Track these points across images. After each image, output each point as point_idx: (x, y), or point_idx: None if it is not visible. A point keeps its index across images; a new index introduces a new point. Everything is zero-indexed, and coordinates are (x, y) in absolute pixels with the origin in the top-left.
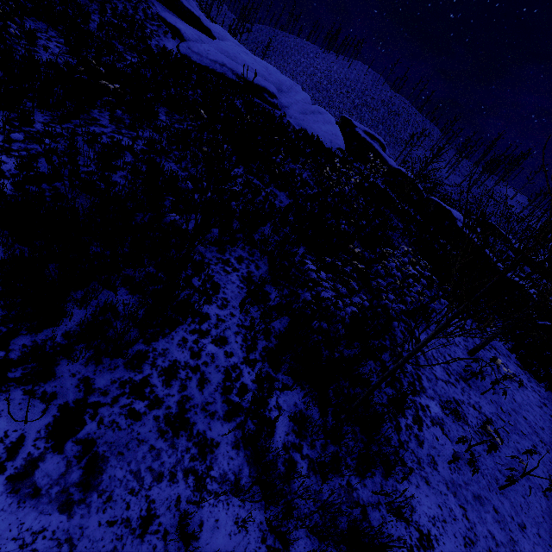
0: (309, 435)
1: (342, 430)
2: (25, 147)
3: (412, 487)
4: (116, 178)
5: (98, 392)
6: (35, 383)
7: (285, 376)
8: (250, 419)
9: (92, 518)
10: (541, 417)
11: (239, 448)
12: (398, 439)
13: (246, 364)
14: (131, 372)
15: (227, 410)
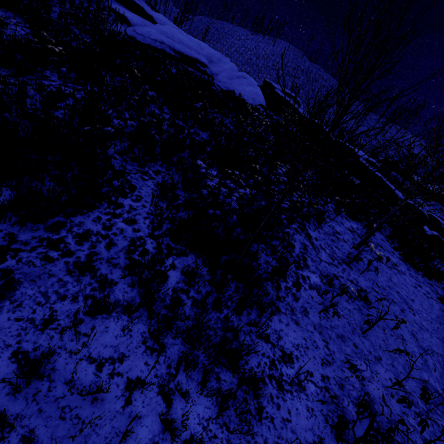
0: (197, 285)
1: (228, 285)
2: None
3: (282, 325)
4: (57, 114)
5: (20, 242)
6: None
7: (184, 247)
8: (147, 270)
9: (3, 315)
10: (413, 293)
11: (134, 287)
12: (277, 295)
13: (150, 237)
14: (50, 233)
15: (128, 264)
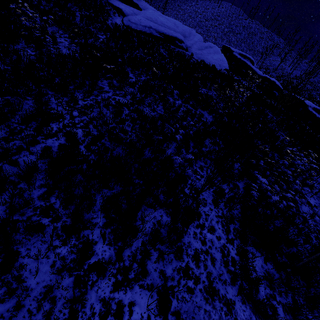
0: (276, 287)
1: (291, 280)
2: (80, 119)
3: None
4: (126, 128)
5: (169, 278)
6: (141, 279)
7: (250, 247)
8: (244, 282)
9: None
10: None
11: (245, 302)
12: None
13: (229, 243)
14: (179, 261)
15: (231, 278)
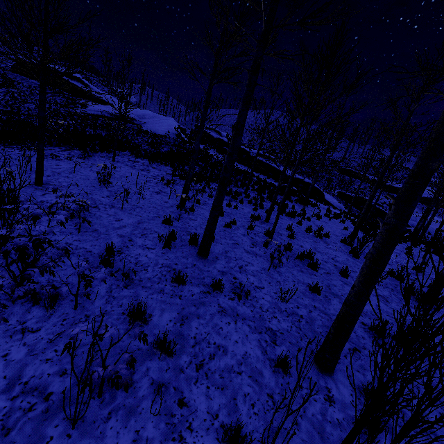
0: None
1: None
2: None
3: None
4: None
5: None
6: None
7: None
8: None
9: None
10: (129, 172)
11: None
12: None
13: None
14: None
15: None
